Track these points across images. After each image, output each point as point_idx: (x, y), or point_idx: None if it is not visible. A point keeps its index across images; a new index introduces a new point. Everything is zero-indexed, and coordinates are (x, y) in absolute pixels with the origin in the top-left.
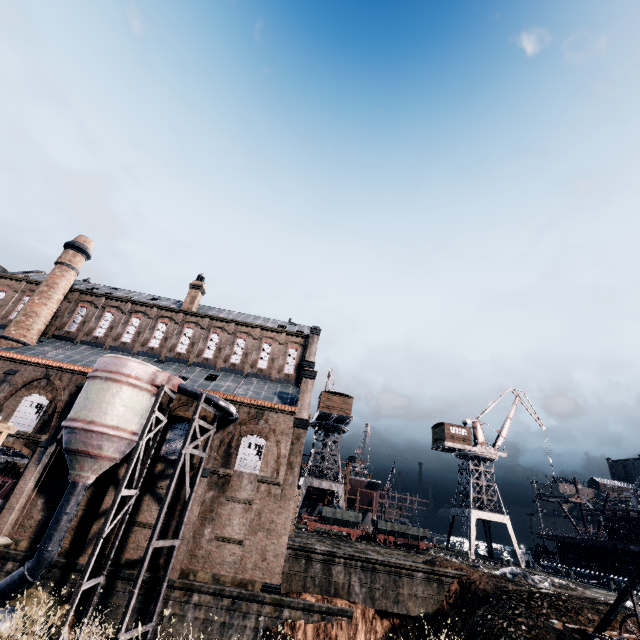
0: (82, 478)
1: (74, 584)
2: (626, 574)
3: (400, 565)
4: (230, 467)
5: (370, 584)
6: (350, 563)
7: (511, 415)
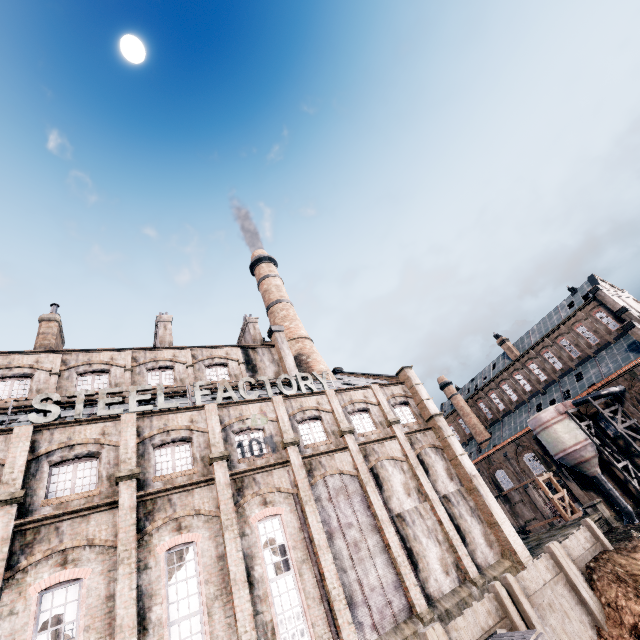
0: (593, 473)
1: None
2: None
3: None
4: None
5: None
6: None
7: None
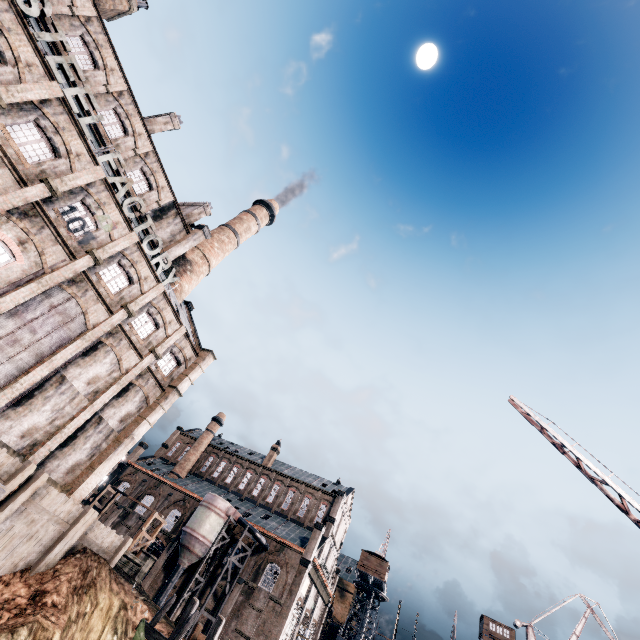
0: (183, 563)
1: None
2: None
3: None
4: (256, 582)
5: None
6: None
7: (578, 630)
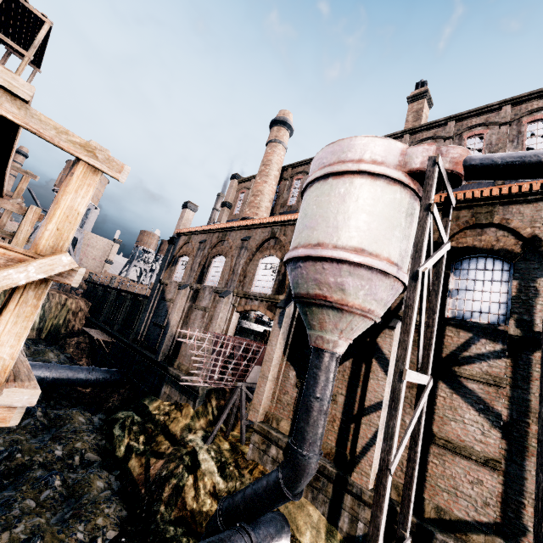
0: (326, 343)
1: (354, 518)
2: None
3: None
4: None
5: None
6: None
7: None
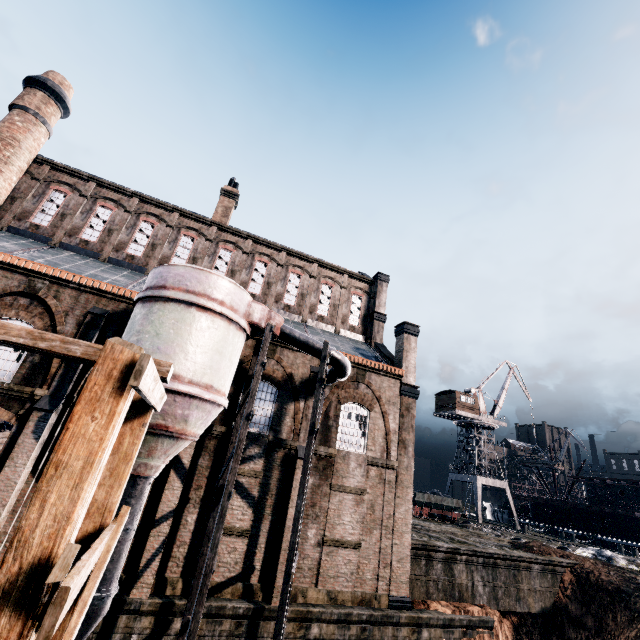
0: (149, 469)
1: (128, 634)
2: (616, 535)
3: (521, 558)
4: (330, 445)
5: (492, 582)
6: (472, 560)
7: (506, 387)
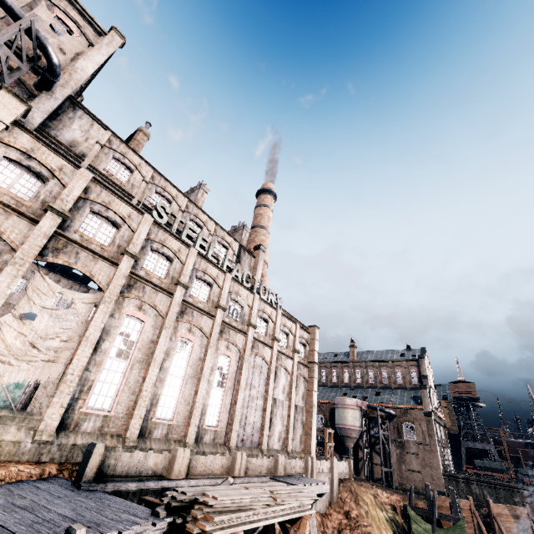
0: (349, 445)
1: None
2: None
3: (510, 485)
4: (402, 438)
5: (495, 495)
6: (480, 484)
7: None
